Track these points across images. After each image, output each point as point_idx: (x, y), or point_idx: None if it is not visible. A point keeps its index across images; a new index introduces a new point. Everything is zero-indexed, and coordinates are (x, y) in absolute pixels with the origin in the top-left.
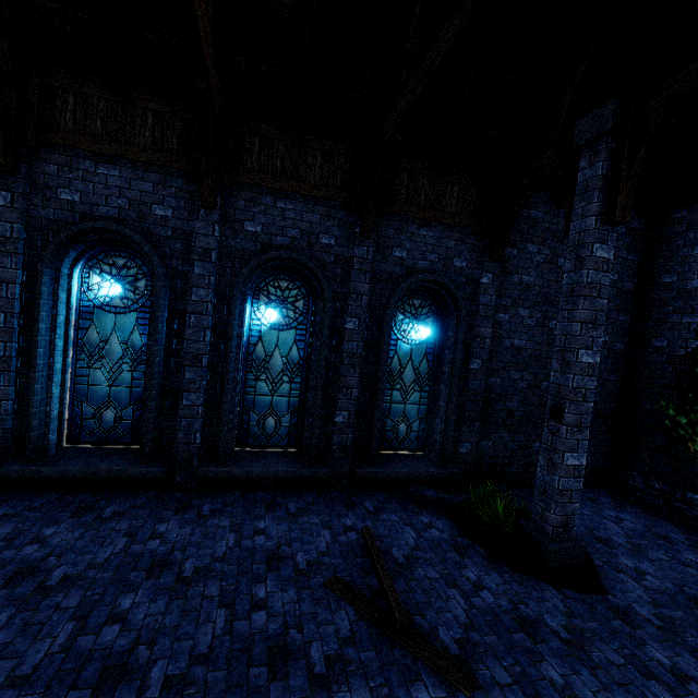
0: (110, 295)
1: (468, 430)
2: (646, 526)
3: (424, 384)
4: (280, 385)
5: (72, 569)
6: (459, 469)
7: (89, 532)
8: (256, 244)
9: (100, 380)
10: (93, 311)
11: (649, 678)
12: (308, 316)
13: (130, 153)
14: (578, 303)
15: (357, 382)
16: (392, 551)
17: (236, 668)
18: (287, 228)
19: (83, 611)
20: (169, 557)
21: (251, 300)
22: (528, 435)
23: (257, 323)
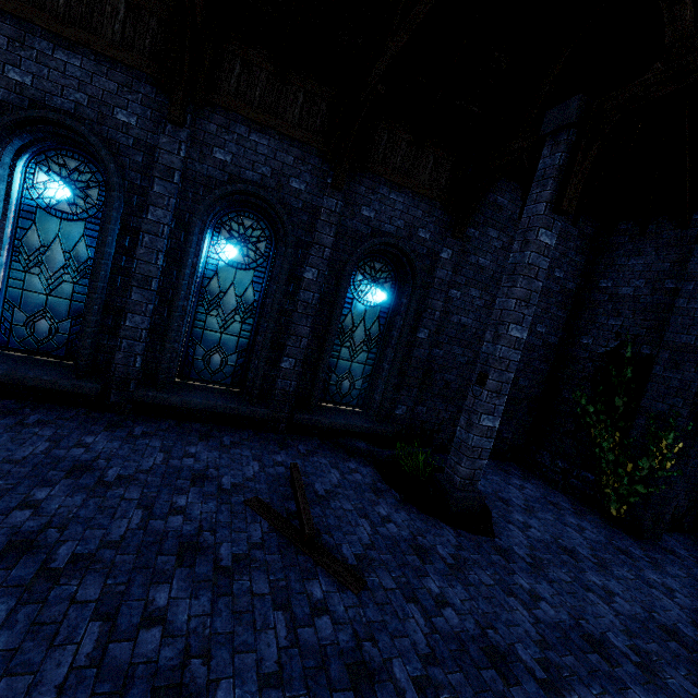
0: (57, 197)
1: (406, 394)
2: (543, 494)
3: (373, 346)
4: (231, 324)
5: None
6: (392, 428)
7: (9, 433)
8: (224, 174)
9: (37, 286)
10: (35, 211)
11: (509, 596)
12: (268, 260)
13: (95, 43)
14: (517, 282)
15: (308, 332)
16: (315, 485)
17: (145, 554)
18: (258, 164)
19: None
20: (92, 464)
21: (211, 232)
22: (460, 407)
23: (215, 257)
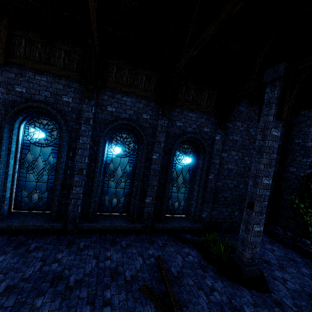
0: (39, 137)
1: (206, 206)
2: (284, 253)
3: (187, 184)
4: (120, 183)
5: (11, 282)
6: (202, 225)
7: (22, 259)
8: (112, 117)
9: (32, 179)
10: (29, 145)
11: None
12: (135, 151)
13: (52, 70)
14: (263, 155)
15: (156, 183)
16: (171, 269)
17: None
18: (127, 110)
19: (15, 308)
20: (62, 274)
21: (108, 142)
22: (233, 209)
23: (111, 153)
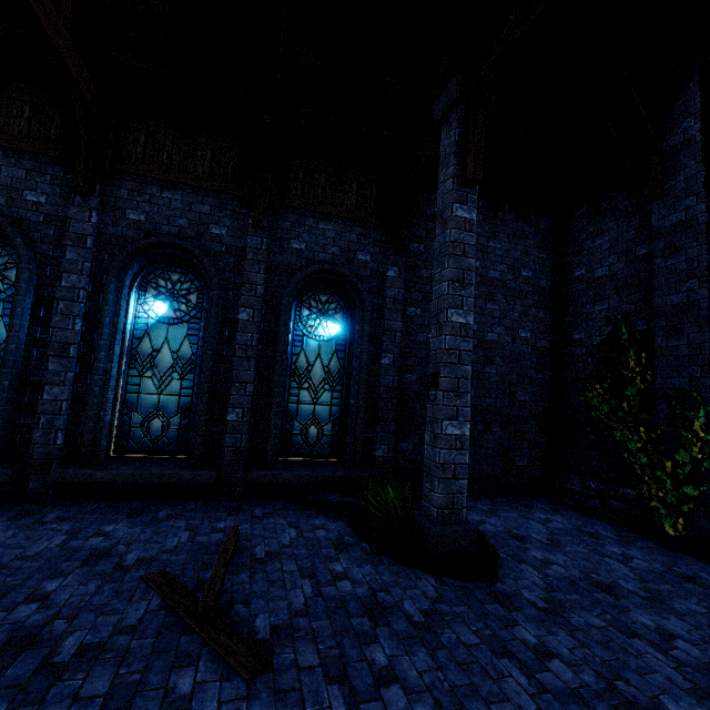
0: None
1: (383, 430)
2: (576, 525)
3: (336, 383)
4: (169, 383)
5: None
6: (371, 472)
7: None
8: (139, 232)
9: None
10: None
11: (502, 657)
12: (202, 310)
13: (2, 140)
14: (444, 263)
15: (252, 376)
16: (255, 548)
17: None
18: (174, 217)
19: None
20: None
21: (137, 292)
22: None
23: (144, 316)
